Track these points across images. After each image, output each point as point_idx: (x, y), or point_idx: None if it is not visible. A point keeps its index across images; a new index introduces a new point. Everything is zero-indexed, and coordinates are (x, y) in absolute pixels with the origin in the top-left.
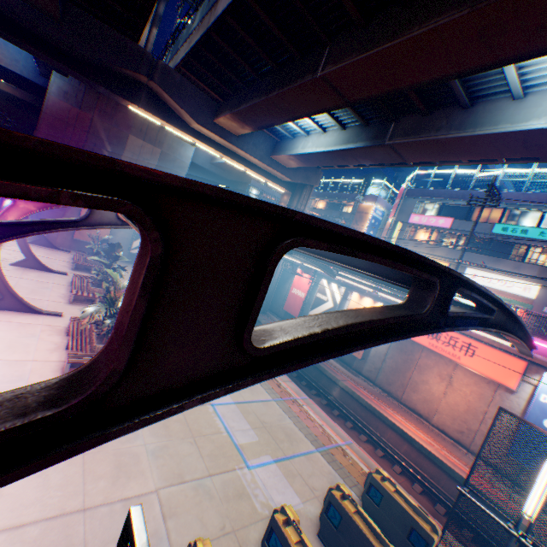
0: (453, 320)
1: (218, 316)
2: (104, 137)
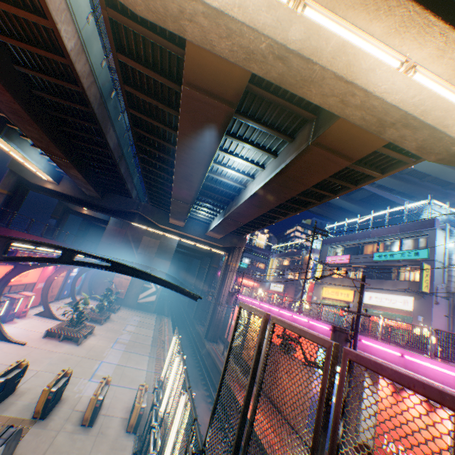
0: (83, 264)
1: (0, 251)
2: (131, 238)
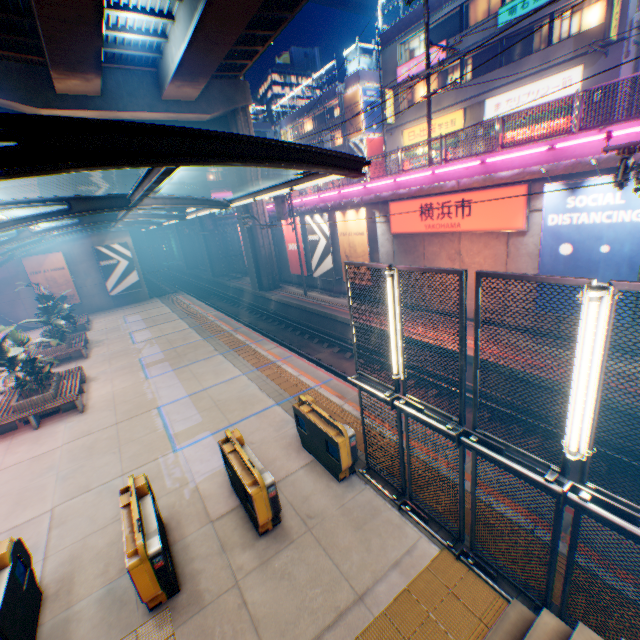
0: None
1: None
2: None
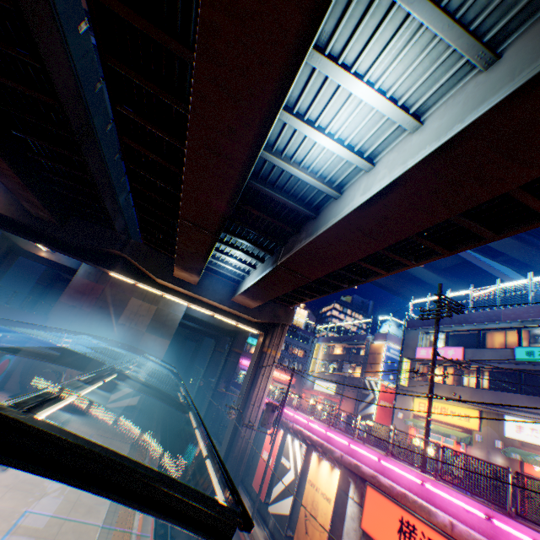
0: None
1: None
2: (111, 300)
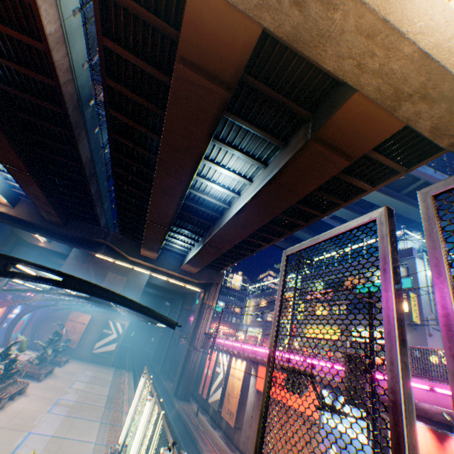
0: (23, 276)
1: None
2: (93, 274)
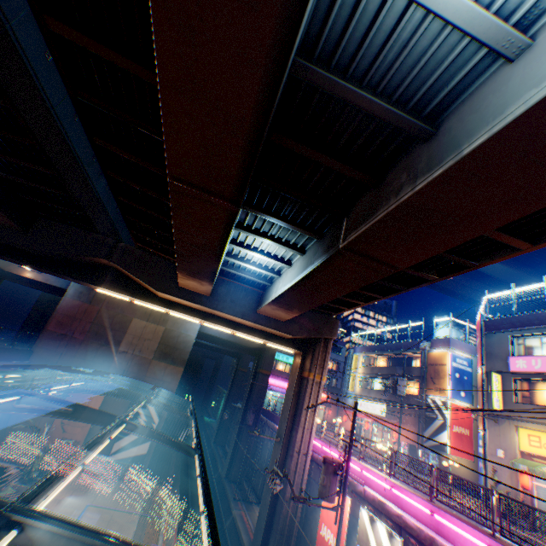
0: None
1: None
2: (108, 323)
